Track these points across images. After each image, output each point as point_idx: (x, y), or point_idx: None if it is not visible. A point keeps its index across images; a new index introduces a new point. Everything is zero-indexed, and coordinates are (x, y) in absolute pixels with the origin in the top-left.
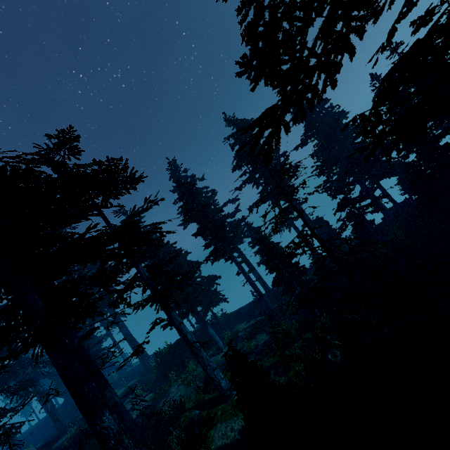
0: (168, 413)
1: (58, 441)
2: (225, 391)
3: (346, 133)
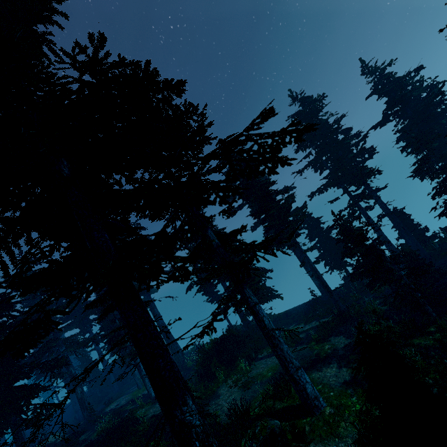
0: (224, 418)
1: (85, 432)
2: (312, 399)
3: (445, 107)
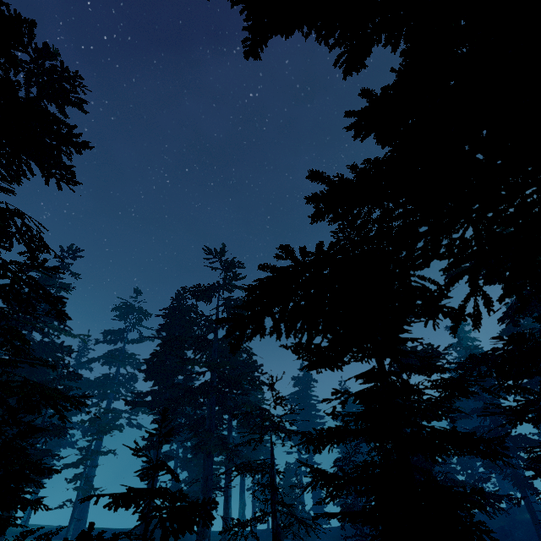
0: None
1: None
2: None
3: None
